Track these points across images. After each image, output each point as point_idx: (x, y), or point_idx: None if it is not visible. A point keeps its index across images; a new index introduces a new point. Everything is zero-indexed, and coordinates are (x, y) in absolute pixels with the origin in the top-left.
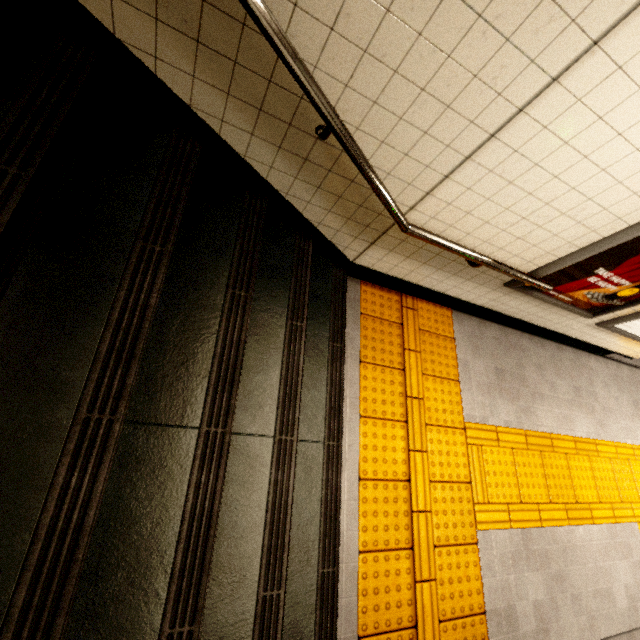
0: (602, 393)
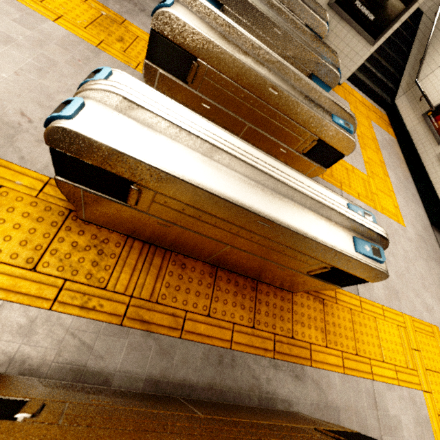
0: (412, 207)
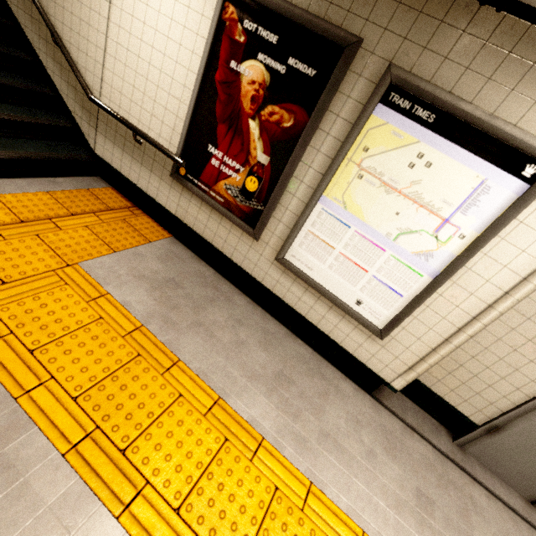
0: (339, 421)
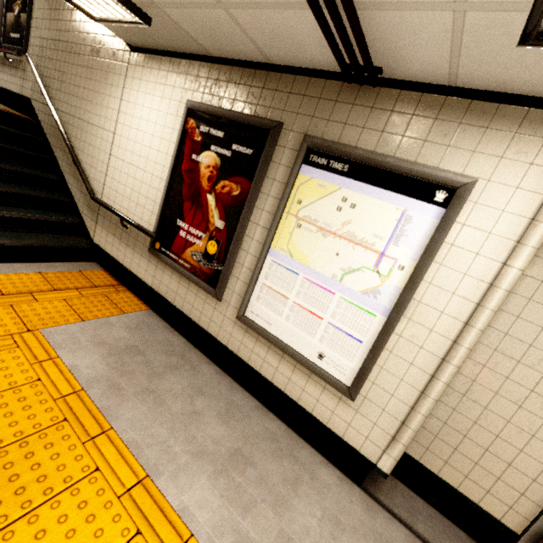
0: (310, 520)
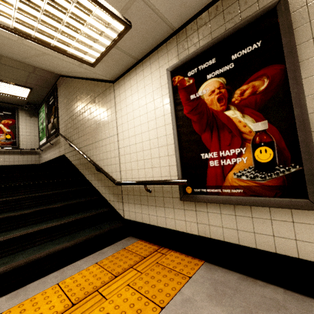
0: None
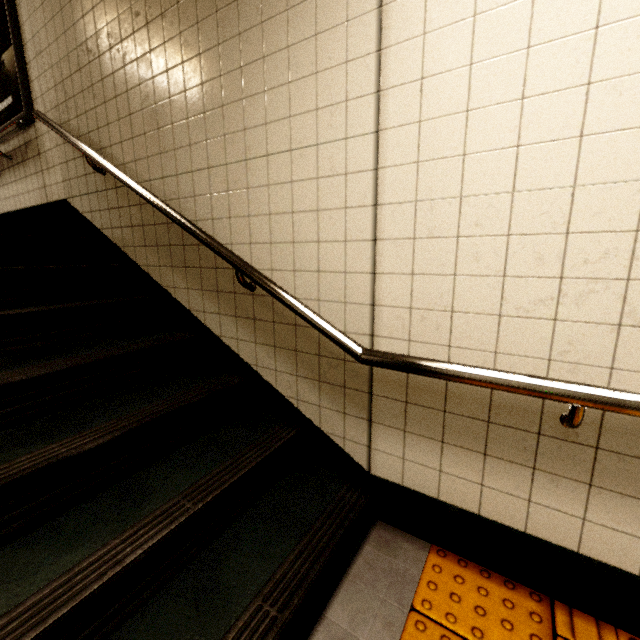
0: None
